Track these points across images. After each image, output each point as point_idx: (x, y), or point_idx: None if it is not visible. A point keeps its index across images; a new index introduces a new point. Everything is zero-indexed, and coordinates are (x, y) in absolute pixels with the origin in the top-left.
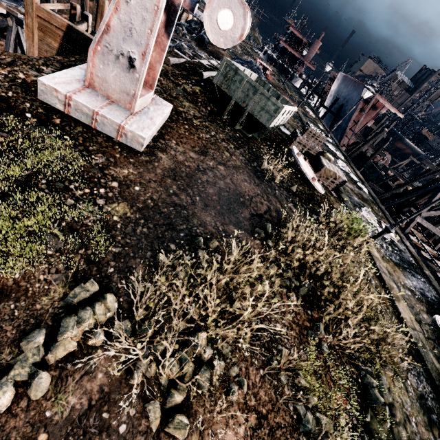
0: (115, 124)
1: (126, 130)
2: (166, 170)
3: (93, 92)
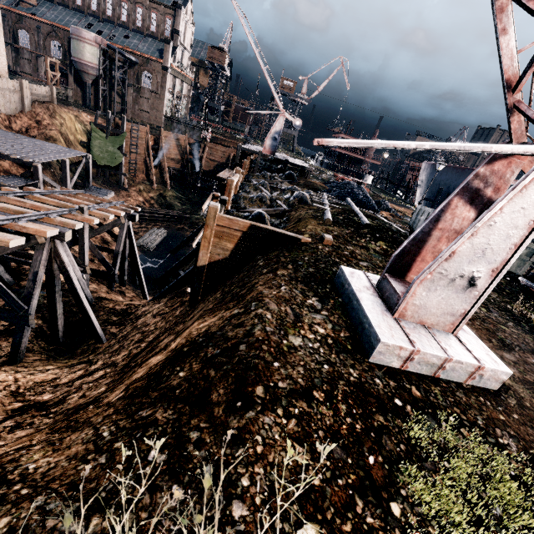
0: (471, 366)
1: (485, 370)
2: None
3: (408, 324)
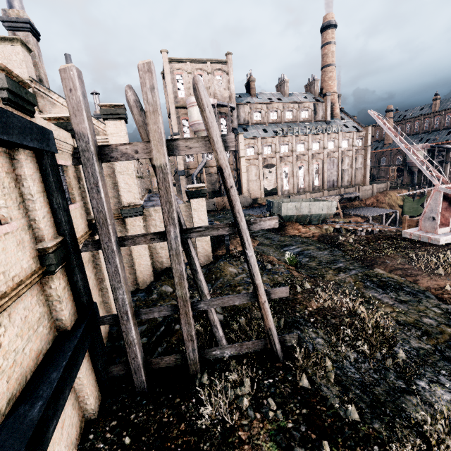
0: (427, 237)
1: (431, 238)
2: (450, 248)
3: (420, 231)
